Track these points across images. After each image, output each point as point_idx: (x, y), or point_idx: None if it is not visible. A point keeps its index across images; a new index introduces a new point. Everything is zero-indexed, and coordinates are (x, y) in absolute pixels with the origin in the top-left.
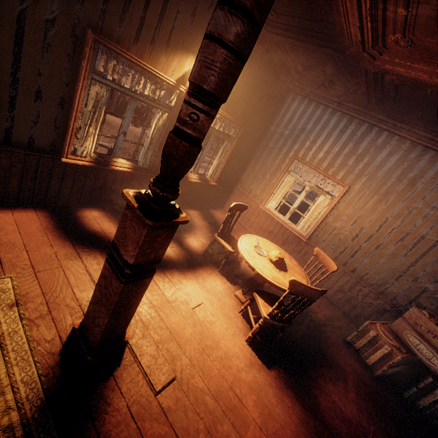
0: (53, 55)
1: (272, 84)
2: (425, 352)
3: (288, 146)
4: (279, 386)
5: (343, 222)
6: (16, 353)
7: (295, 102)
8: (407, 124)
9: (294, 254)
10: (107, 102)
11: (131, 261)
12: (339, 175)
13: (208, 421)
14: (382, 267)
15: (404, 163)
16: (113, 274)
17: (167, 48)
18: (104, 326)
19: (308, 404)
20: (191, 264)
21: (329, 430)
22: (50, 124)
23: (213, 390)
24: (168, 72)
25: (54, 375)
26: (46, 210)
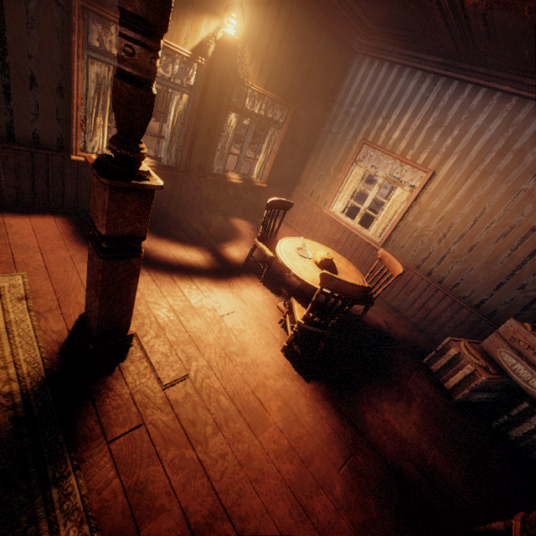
0: (39, 32)
1: (326, 45)
2: (522, 372)
3: (355, 128)
4: (315, 397)
5: (427, 220)
6: (22, 338)
7: (363, 68)
8: (511, 71)
9: (366, 266)
10: (111, 85)
11: (103, 232)
12: (421, 158)
13: (218, 417)
14: (477, 275)
15: (508, 130)
16: (94, 252)
17: (173, 8)
18: (97, 310)
19: (349, 417)
20: (227, 273)
21: (371, 445)
22: (52, 116)
23: (230, 391)
24: (179, 41)
25: (58, 360)
26: (65, 216)
